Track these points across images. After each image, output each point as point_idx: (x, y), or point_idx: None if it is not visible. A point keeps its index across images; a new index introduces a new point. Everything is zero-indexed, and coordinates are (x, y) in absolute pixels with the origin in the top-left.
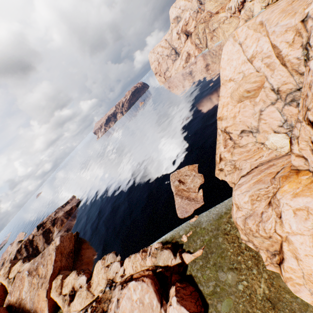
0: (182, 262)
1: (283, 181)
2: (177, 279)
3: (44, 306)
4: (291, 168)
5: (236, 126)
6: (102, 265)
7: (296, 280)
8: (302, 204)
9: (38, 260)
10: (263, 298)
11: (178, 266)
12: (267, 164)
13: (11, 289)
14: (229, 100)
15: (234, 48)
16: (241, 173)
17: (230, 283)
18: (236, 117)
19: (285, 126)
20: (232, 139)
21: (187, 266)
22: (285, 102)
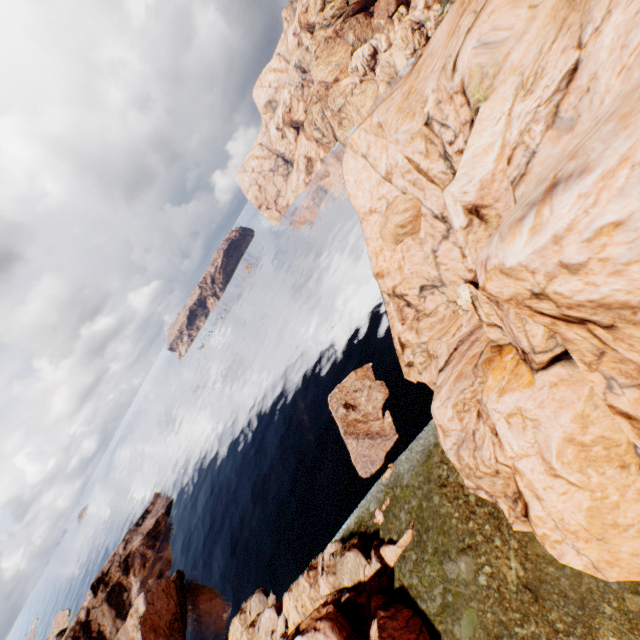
0: (383, 566)
1: (488, 369)
2: (380, 603)
3: None
4: (491, 346)
5: (410, 281)
6: (242, 625)
7: (552, 536)
8: (512, 404)
9: None
10: (519, 587)
11: (377, 577)
12: (469, 340)
13: None
14: (381, 242)
15: (357, 163)
16: (438, 364)
17: (466, 579)
18: (403, 267)
19: None
20: (411, 304)
21: (393, 571)
22: None
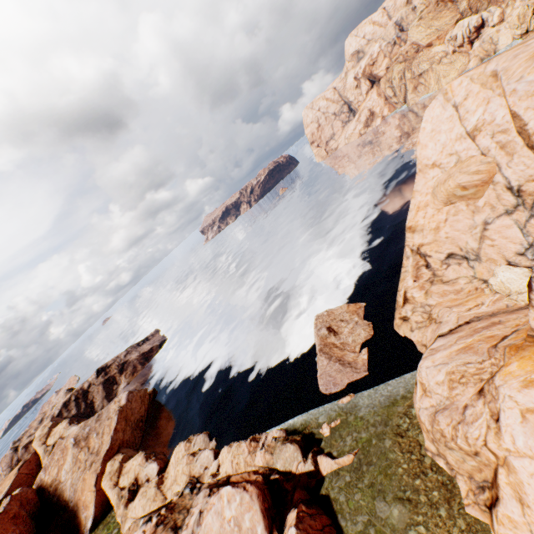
0: (316, 470)
1: (512, 355)
2: (303, 497)
3: (89, 500)
4: (528, 334)
5: (440, 245)
6: (185, 450)
7: None
8: None
9: (91, 425)
10: None
11: (307, 477)
12: (488, 320)
13: (48, 463)
14: (429, 198)
15: (443, 112)
16: (439, 329)
17: (395, 525)
18: (441, 229)
19: (530, 255)
20: (430, 266)
21: (323, 479)
22: (532, 212)
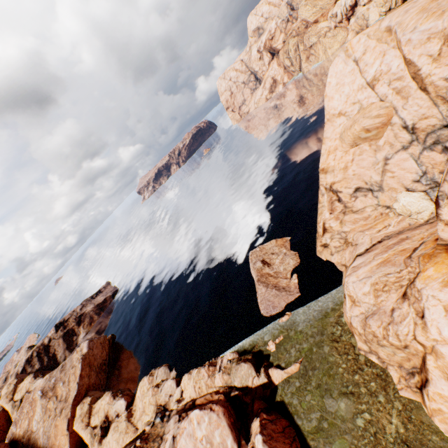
0: (269, 382)
1: (426, 262)
2: (261, 407)
3: (63, 444)
4: (438, 243)
5: (348, 181)
6: (149, 384)
7: None
8: None
9: (56, 375)
10: (397, 440)
11: (263, 388)
12: (397, 237)
13: (17, 417)
14: (337, 143)
15: (346, 67)
16: (356, 250)
17: (344, 416)
18: (349, 168)
19: (424, 181)
20: (341, 200)
21: (277, 388)
22: (425, 145)
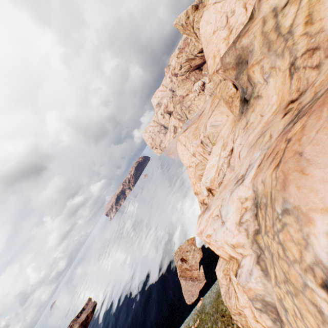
0: None
1: None
2: None
3: None
4: None
5: None
6: None
7: None
8: None
9: None
10: None
11: None
12: None
13: None
14: (195, 179)
15: (182, 147)
16: None
17: None
18: None
19: None
20: None
21: None
22: None
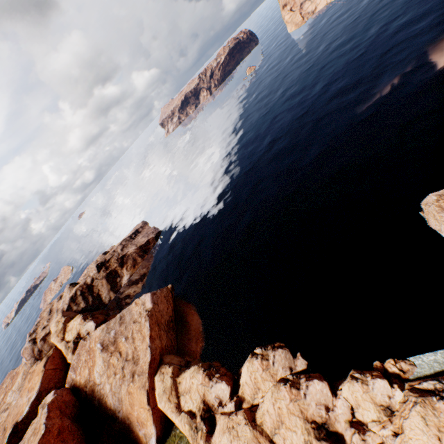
0: None
1: None
2: None
3: (144, 418)
4: None
5: None
6: (263, 370)
7: None
8: None
9: (114, 328)
10: None
11: None
12: None
13: (75, 363)
14: None
15: None
16: None
17: None
18: None
19: None
20: None
21: None
22: None
